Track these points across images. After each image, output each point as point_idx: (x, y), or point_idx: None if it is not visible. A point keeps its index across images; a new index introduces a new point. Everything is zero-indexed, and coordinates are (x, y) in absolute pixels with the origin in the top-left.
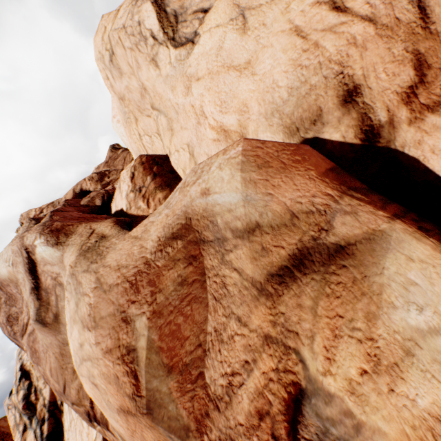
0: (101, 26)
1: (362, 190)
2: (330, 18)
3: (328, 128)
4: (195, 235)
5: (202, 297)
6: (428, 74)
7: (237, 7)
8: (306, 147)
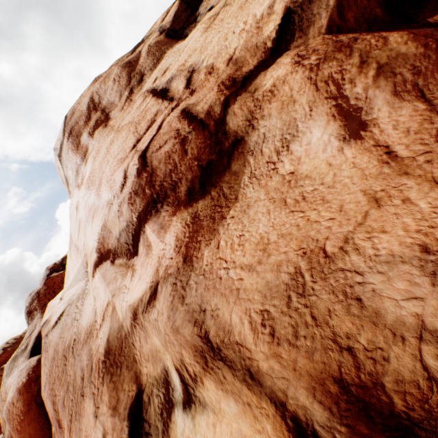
0: None
1: None
2: None
3: None
4: None
5: None
6: None
7: (71, 225)
8: (27, 421)
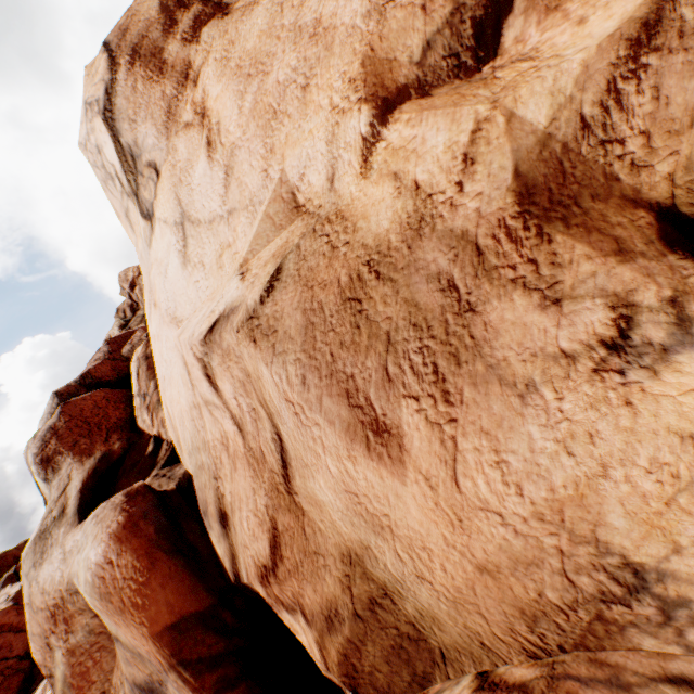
0: None
1: (198, 665)
2: (205, 386)
3: (213, 534)
4: None
5: (111, 647)
6: (280, 567)
7: (179, 203)
8: (156, 583)
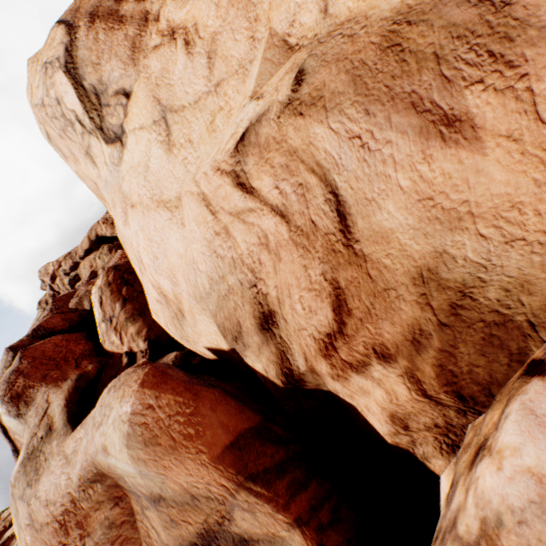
0: (28, 81)
1: (266, 475)
2: (236, 198)
3: (250, 353)
4: (113, 479)
5: (135, 537)
6: (349, 322)
7: (158, 103)
8: (205, 409)
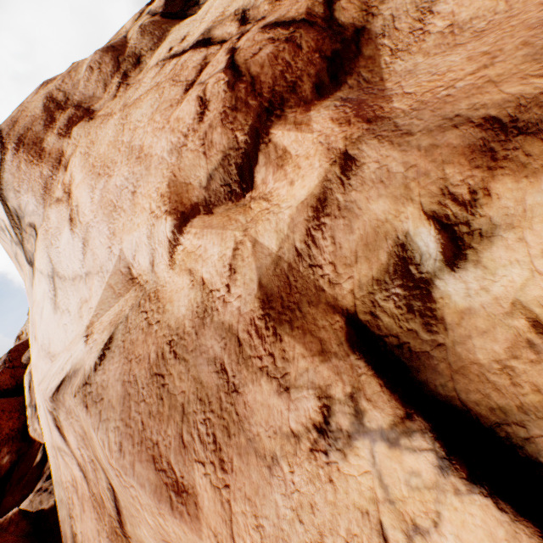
0: None
1: None
2: (56, 434)
3: None
4: None
5: None
6: None
7: (50, 261)
8: None
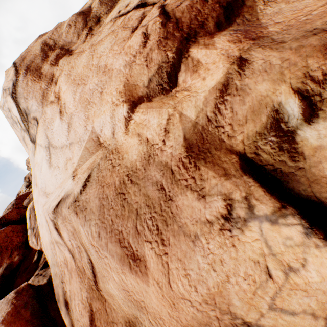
0: None
1: None
2: (55, 233)
3: (63, 312)
4: None
5: None
6: None
7: (47, 138)
8: None
